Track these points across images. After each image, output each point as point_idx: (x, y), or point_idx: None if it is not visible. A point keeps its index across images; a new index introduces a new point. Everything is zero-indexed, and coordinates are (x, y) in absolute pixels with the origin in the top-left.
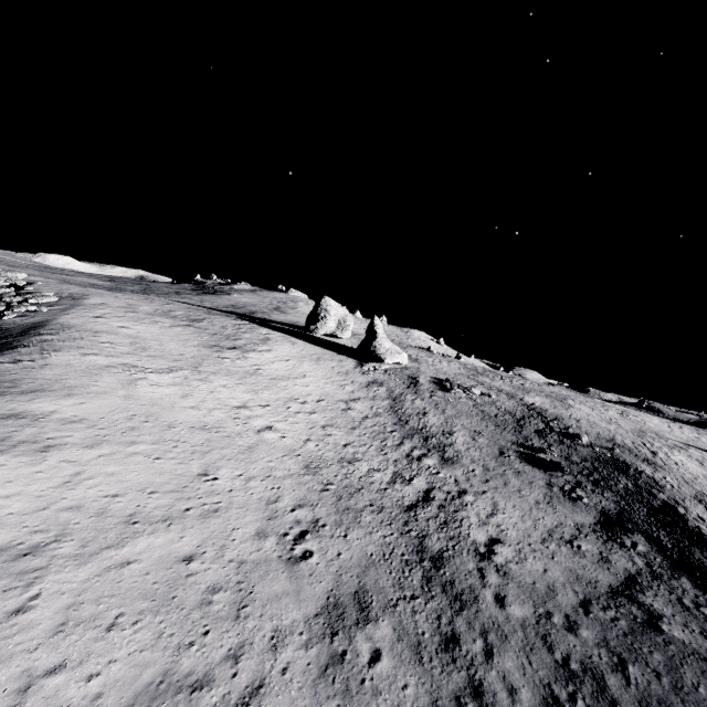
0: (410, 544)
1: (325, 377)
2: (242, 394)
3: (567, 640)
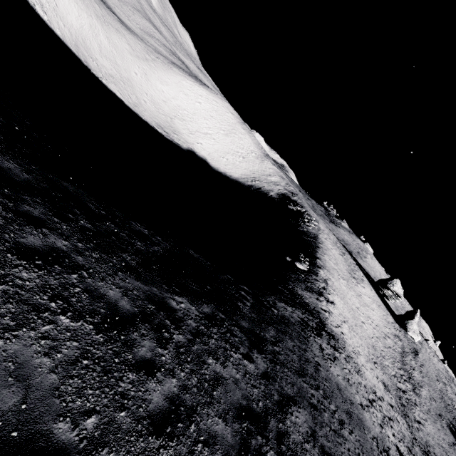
0: (397, 394)
1: (380, 317)
2: (357, 303)
3: (432, 452)
